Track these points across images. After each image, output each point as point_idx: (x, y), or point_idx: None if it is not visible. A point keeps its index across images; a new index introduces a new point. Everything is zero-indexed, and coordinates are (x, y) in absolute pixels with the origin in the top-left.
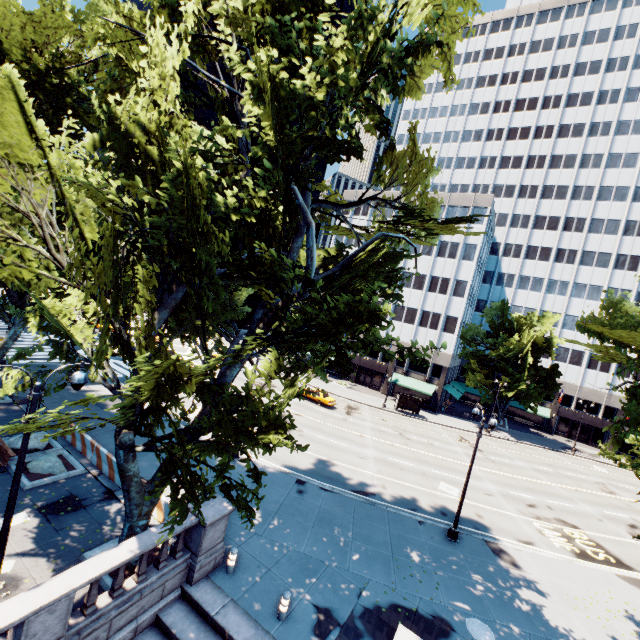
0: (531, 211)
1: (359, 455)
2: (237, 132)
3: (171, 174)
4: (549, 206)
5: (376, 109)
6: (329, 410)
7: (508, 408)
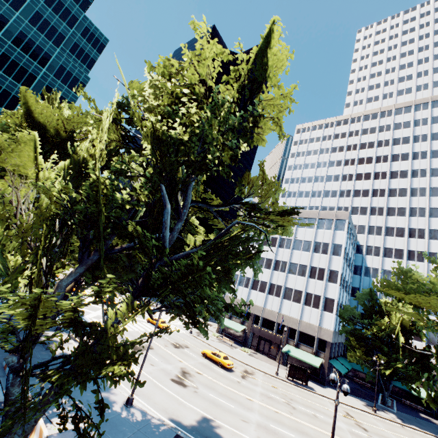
0: (381, 224)
1: (243, 418)
2: (139, 159)
3: (92, 178)
4: (394, 220)
5: (229, 149)
6: (227, 372)
7: (395, 389)
